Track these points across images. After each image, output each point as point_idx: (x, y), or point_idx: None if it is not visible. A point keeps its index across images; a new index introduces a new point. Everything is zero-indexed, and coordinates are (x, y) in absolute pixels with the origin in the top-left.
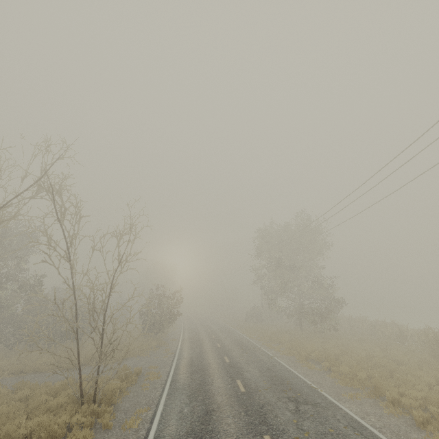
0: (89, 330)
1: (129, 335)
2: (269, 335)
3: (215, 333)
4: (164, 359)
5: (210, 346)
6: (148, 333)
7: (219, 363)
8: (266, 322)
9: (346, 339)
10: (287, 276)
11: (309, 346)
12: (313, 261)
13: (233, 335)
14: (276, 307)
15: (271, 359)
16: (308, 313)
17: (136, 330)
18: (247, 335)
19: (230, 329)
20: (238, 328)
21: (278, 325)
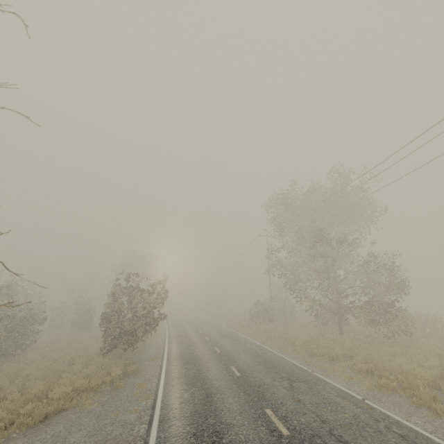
0: (14, 349)
1: (82, 352)
2: (303, 344)
3: (217, 342)
4: (131, 420)
5: (220, 373)
6: (112, 348)
7: (266, 441)
8: (276, 321)
9: (436, 348)
10: (330, 252)
11: (405, 367)
12: (347, 238)
13: (246, 345)
14: (312, 301)
15: (374, 413)
16: (360, 308)
17: (98, 343)
18: (265, 343)
19: (235, 335)
20: (245, 332)
21: (298, 326)
